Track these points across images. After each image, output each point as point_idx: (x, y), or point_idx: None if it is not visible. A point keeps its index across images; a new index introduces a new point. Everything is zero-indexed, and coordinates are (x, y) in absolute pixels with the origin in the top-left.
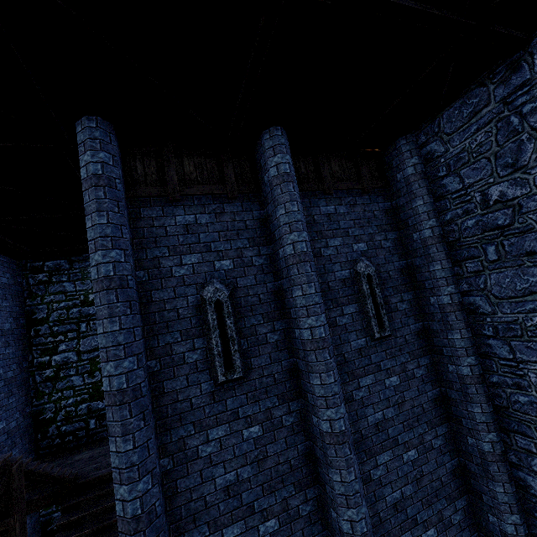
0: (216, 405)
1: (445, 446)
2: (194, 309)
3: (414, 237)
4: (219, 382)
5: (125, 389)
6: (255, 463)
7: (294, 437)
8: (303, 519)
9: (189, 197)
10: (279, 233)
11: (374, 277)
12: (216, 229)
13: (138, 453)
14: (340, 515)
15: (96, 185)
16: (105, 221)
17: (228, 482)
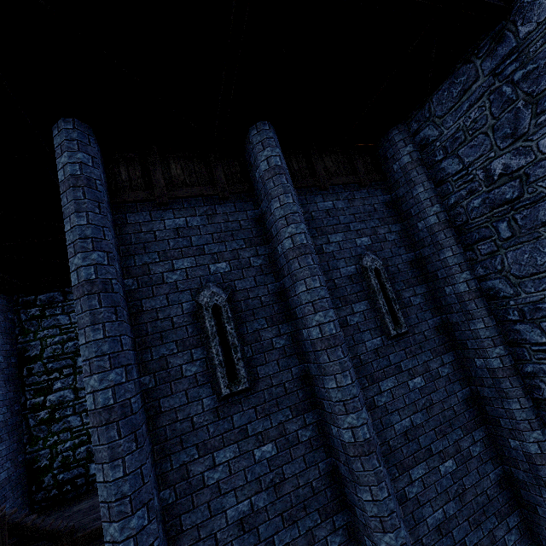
0: (221, 423)
1: (486, 453)
2: (190, 316)
3: (419, 226)
4: (222, 395)
5: (112, 406)
6: (271, 488)
7: (314, 454)
8: None
9: (178, 200)
10: (276, 228)
11: (382, 271)
12: (208, 231)
13: (129, 481)
14: (376, 543)
15: (75, 186)
16: (84, 222)
17: (241, 514)
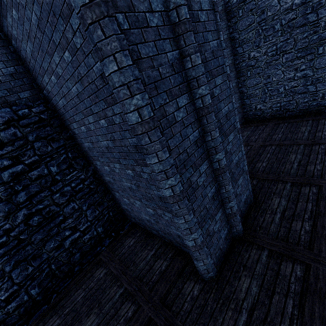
0: None
1: None
2: None
3: None
4: None
5: None
6: None
7: None
8: None
9: None
10: None
11: None
12: None
13: None
14: None
15: None
16: None
17: None
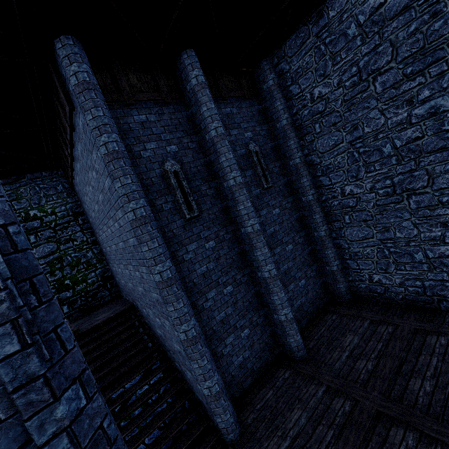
0: (187, 233)
1: (305, 242)
2: (161, 177)
3: (277, 126)
4: (187, 218)
5: (145, 216)
6: (215, 260)
7: (232, 245)
8: (244, 284)
9: (138, 102)
10: (205, 124)
11: (259, 153)
12: (161, 125)
13: (161, 248)
14: (263, 271)
15: (88, 89)
16: (102, 114)
17: (203, 272)
